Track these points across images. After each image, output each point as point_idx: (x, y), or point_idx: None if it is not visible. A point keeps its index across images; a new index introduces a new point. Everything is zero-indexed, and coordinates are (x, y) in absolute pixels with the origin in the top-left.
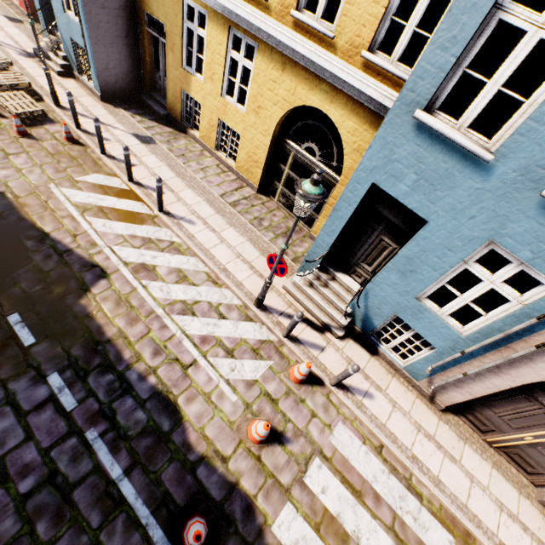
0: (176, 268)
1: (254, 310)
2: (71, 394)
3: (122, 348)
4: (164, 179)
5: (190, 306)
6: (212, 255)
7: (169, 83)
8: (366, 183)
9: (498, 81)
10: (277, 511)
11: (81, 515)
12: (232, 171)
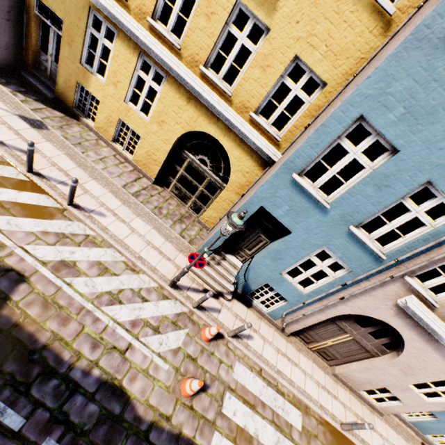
0: (96, 261)
1: (169, 290)
2: (15, 413)
3: (60, 351)
4: (66, 169)
5: (116, 296)
6: (127, 245)
7: (62, 71)
8: (257, 205)
9: (335, 170)
10: (209, 441)
11: None
12: (129, 162)
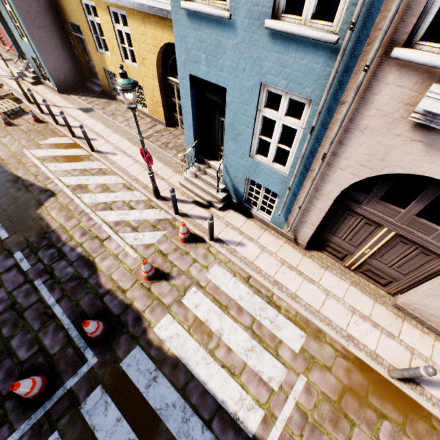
0: (102, 184)
1: (154, 200)
2: (27, 262)
3: (61, 234)
4: (98, 131)
5: (109, 205)
6: (127, 171)
7: (96, 66)
8: (187, 76)
9: None
10: (159, 319)
11: (28, 324)
12: (148, 116)
